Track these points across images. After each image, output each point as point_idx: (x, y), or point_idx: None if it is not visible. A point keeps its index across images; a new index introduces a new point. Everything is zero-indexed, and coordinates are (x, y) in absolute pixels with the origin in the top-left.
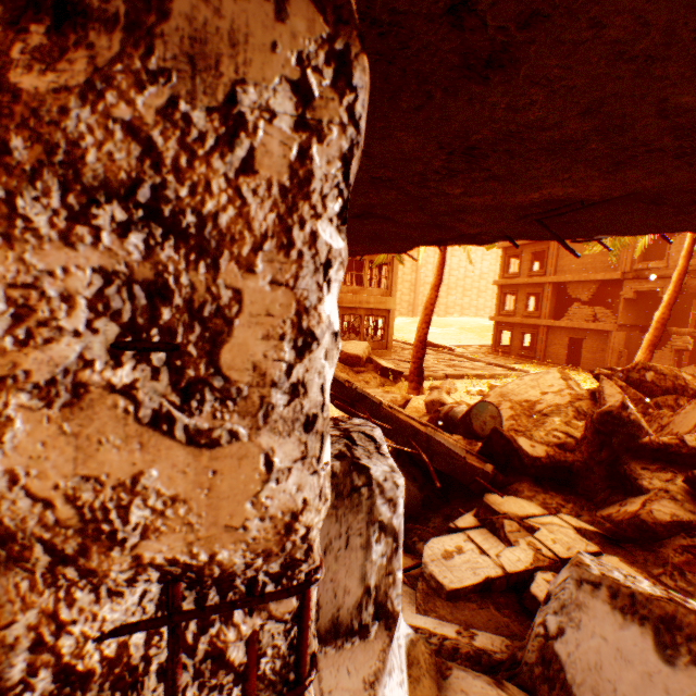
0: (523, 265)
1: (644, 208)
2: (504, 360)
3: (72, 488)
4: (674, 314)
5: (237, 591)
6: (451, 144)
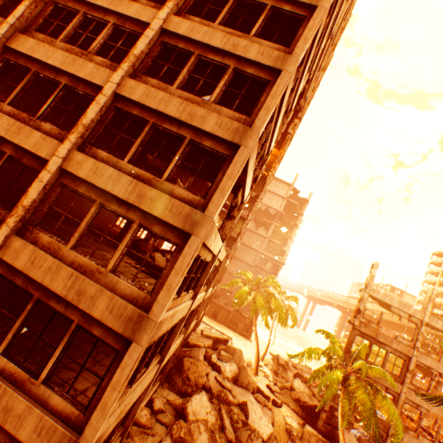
0: None
1: None
2: None
3: None
4: None
5: None
6: None
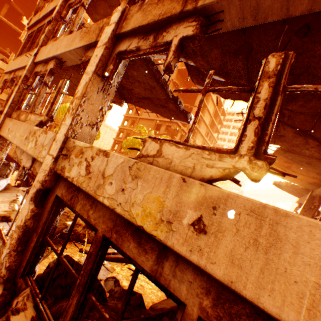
0: (118, 148)
1: None
2: None
3: None
4: None
5: None
6: None
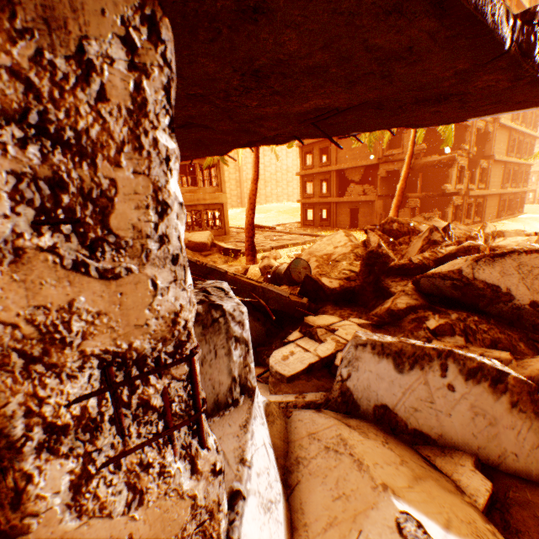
0: (315, 159)
1: (374, 112)
2: (310, 231)
3: (29, 315)
4: (409, 185)
5: (150, 367)
6: (242, 68)
